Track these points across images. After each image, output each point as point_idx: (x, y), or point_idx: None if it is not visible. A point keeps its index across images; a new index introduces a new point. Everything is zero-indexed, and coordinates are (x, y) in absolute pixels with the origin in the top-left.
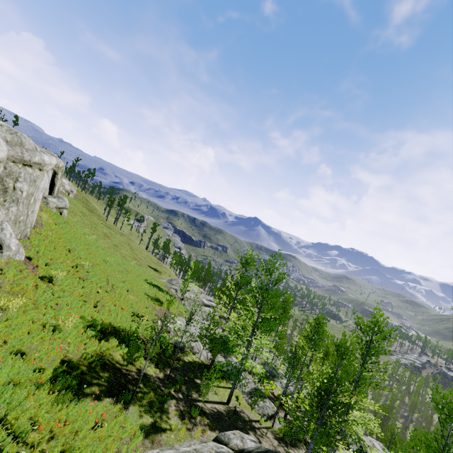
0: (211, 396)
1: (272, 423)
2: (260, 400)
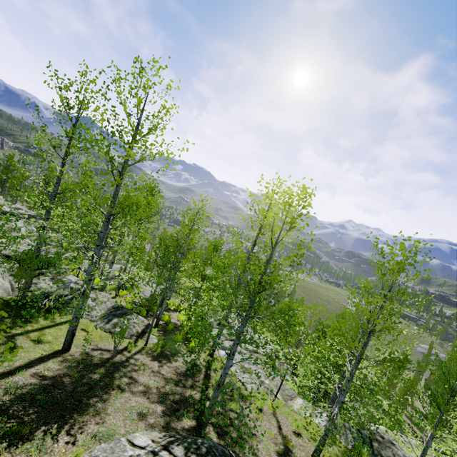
0: (24, 355)
1: (146, 342)
2: (123, 320)
